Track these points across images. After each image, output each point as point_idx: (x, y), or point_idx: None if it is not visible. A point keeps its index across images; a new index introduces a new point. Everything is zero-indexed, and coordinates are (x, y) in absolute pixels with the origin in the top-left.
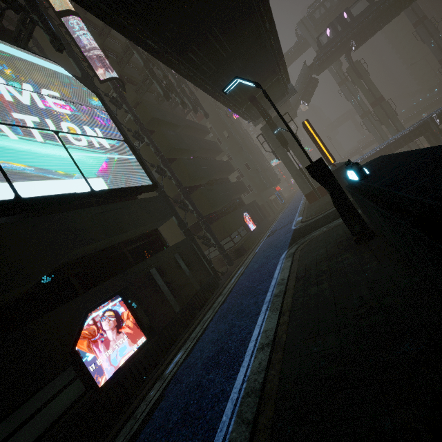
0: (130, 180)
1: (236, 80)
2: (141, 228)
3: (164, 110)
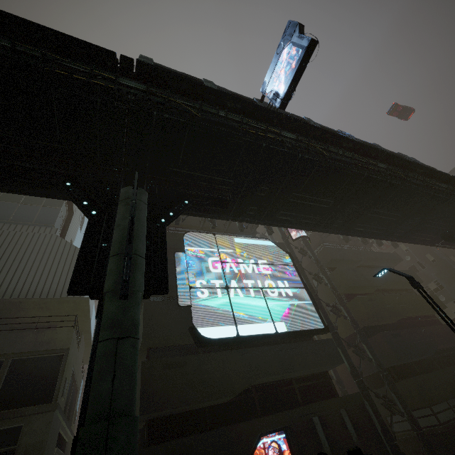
0: (305, 323)
1: (385, 269)
2: (310, 369)
3: (344, 249)
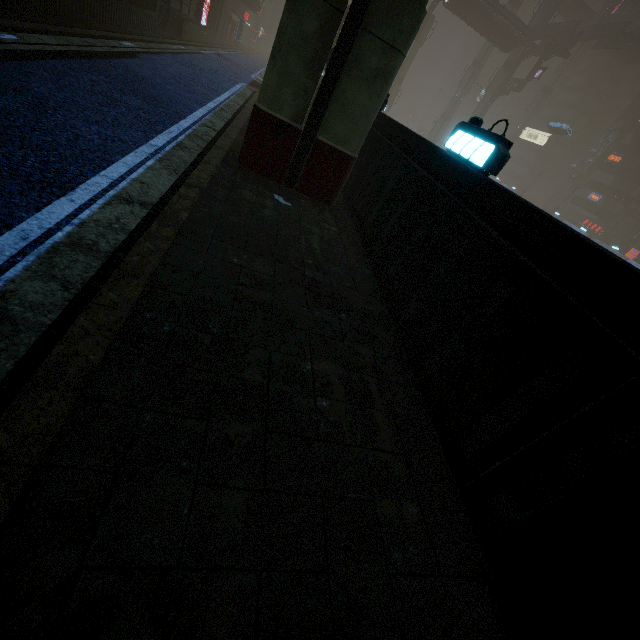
0: None
1: None
2: None
3: None
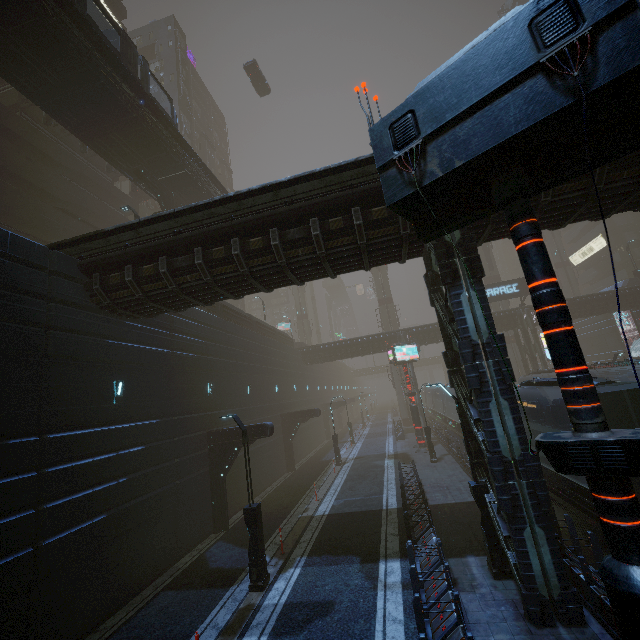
0: None
1: None
2: None
3: (45, 136)
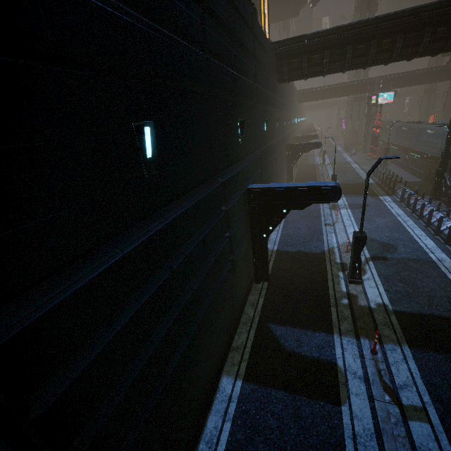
0: None
1: None
2: None
3: None
